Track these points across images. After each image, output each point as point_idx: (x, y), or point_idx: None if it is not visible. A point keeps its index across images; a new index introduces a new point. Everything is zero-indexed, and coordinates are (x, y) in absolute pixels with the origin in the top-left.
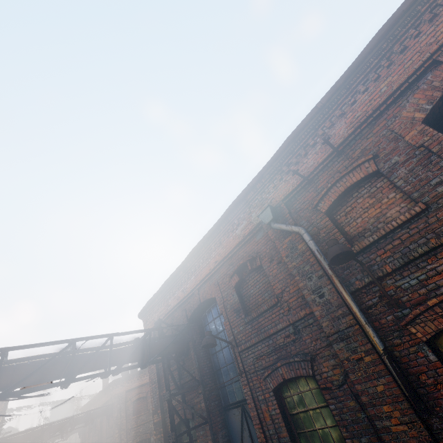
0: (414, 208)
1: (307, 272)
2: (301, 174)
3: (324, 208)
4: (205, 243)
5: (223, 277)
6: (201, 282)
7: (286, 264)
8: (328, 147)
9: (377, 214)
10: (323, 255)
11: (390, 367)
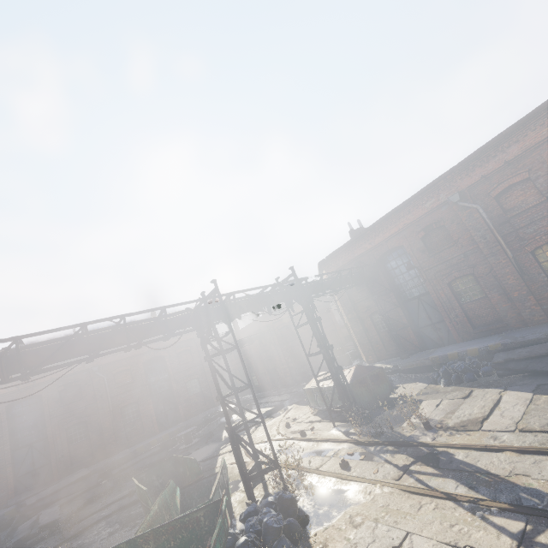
0: (541, 199)
1: (478, 228)
2: (482, 173)
3: (494, 195)
4: (395, 212)
5: (411, 233)
6: (389, 237)
7: (463, 224)
8: (503, 160)
9: (523, 199)
10: (489, 220)
11: (513, 263)
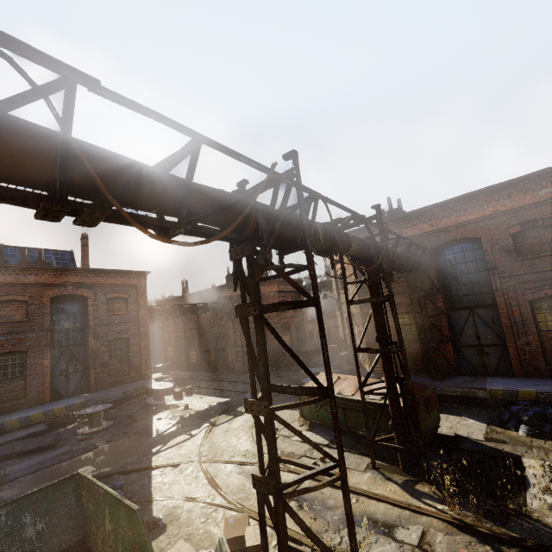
0: None
1: None
2: None
3: None
4: (488, 191)
5: (499, 224)
6: (463, 222)
7: None
8: None
9: None
10: None
11: None
